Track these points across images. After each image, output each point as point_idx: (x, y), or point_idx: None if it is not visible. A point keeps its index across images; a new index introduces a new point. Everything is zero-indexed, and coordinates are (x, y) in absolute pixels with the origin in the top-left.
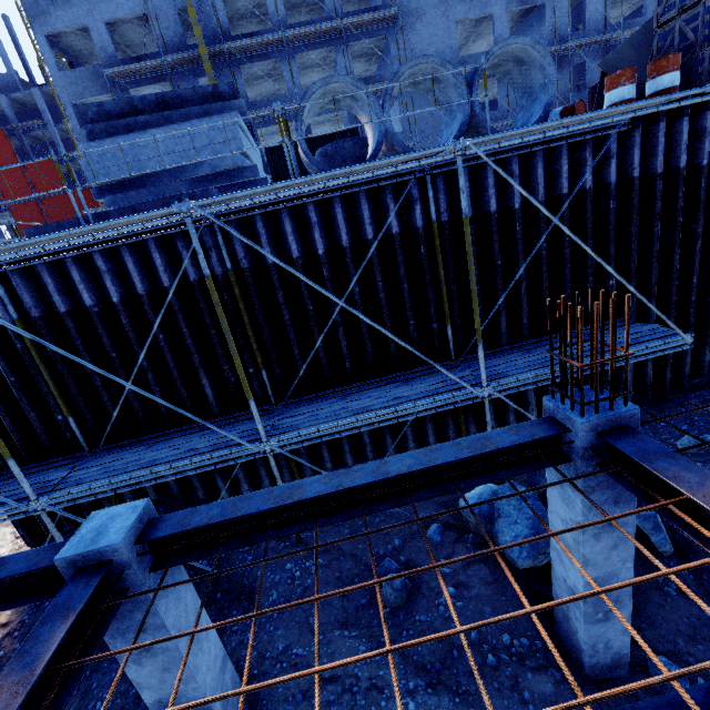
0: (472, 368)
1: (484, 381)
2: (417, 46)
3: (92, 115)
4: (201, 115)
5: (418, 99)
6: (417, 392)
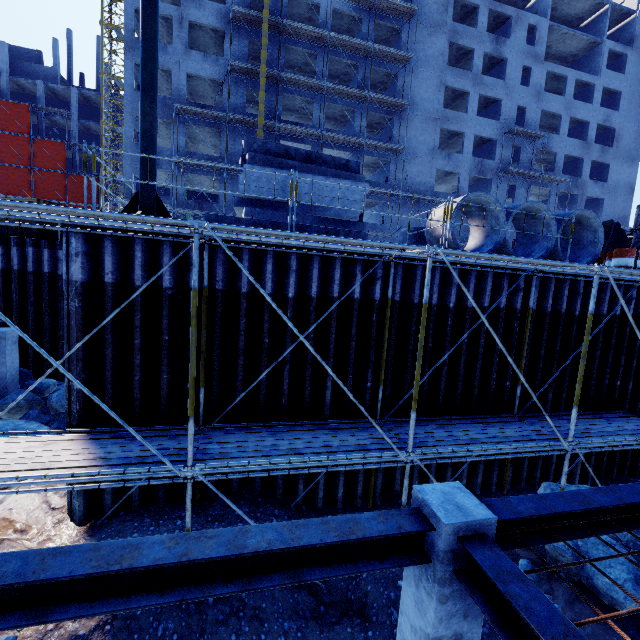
0: (537, 425)
1: (571, 437)
2: (408, 174)
3: (256, 147)
4: (334, 176)
5: (401, 207)
6: (510, 435)
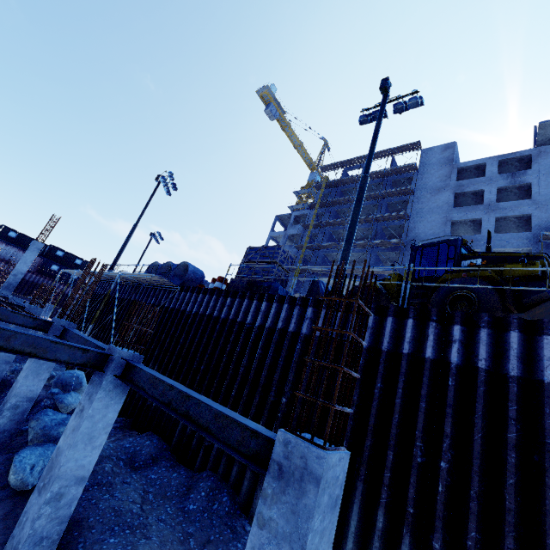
0: None
1: None
2: None
3: None
4: None
5: None
6: None
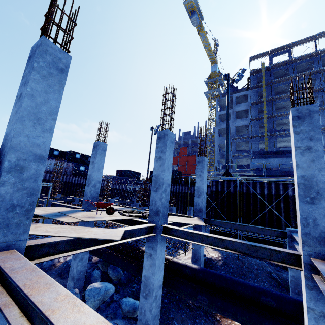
0: None
1: None
2: None
3: (256, 153)
4: (287, 156)
5: None
6: None
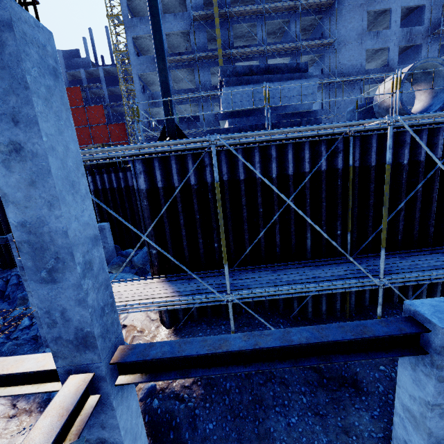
0: None
1: None
2: (341, 61)
3: (229, 73)
4: (288, 79)
5: (337, 91)
6: None
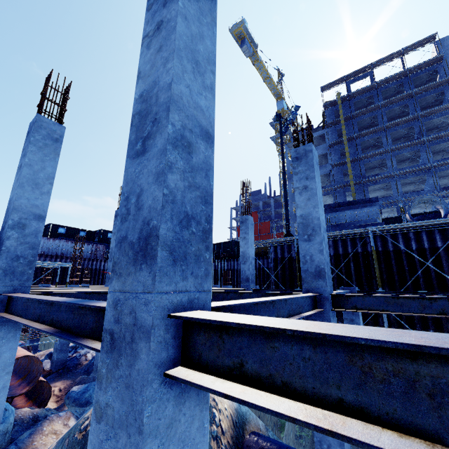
0: None
1: None
2: None
3: (326, 207)
4: (363, 207)
5: None
6: None
